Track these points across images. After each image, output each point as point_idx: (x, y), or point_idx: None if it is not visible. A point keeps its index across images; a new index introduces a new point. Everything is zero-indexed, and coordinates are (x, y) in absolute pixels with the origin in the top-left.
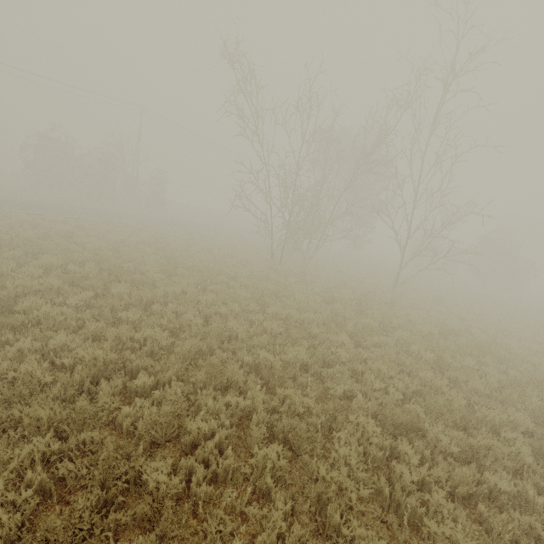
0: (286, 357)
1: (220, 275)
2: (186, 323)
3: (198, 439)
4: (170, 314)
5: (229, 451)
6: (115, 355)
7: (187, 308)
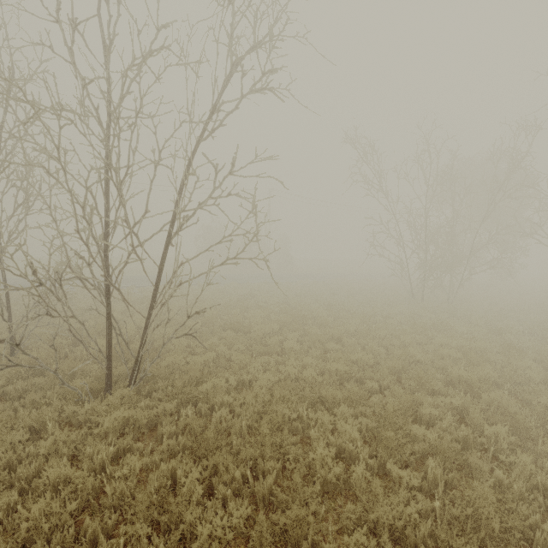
0: (476, 375)
1: (374, 316)
2: (374, 351)
3: (430, 423)
4: (357, 345)
5: (463, 428)
6: (347, 368)
7: (367, 341)
